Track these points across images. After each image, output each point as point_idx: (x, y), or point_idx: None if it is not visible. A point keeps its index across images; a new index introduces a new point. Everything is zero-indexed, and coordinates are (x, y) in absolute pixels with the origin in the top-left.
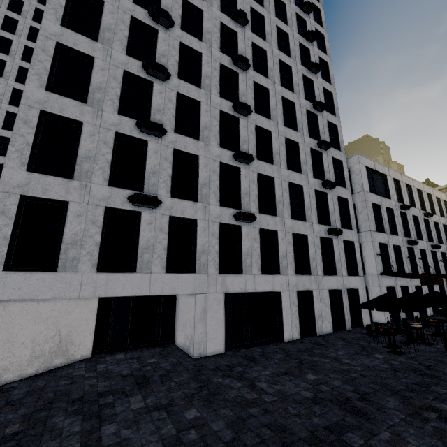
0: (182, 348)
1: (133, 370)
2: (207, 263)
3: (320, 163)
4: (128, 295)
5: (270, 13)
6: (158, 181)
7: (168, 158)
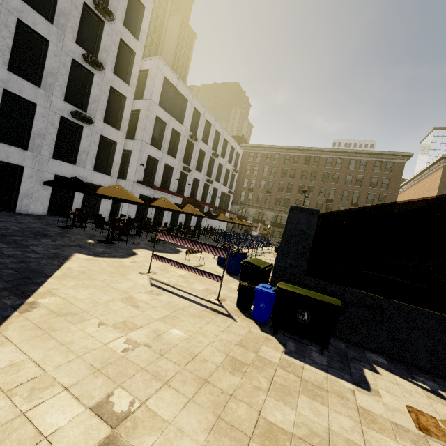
0: None
1: None
2: None
3: (99, 34)
4: None
5: None
6: None
7: None
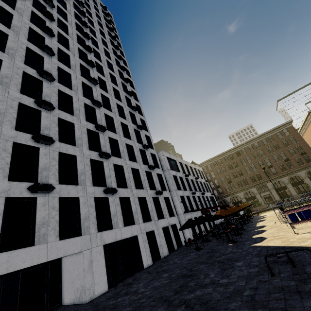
0: (73, 302)
1: None
2: (89, 226)
3: (145, 156)
4: (29, 266)
5: (108, 80)
6: (49, 174)
7: (55, 158)
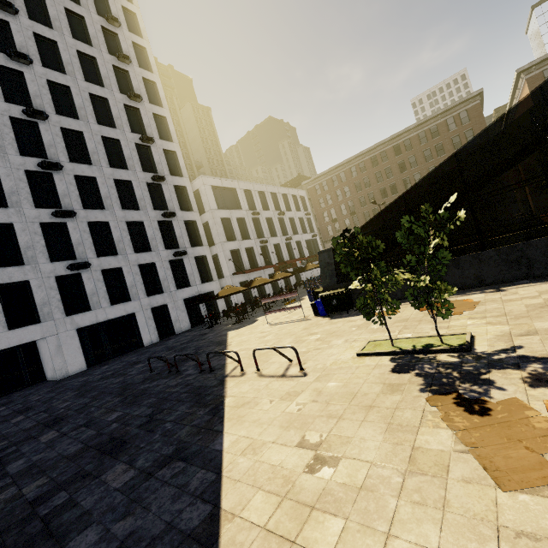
0: (51, 379)
1: (1, 403)
2: (51, 312)
3: (162, 193)
4: None
5: (65, 35)
6: None
7: None
